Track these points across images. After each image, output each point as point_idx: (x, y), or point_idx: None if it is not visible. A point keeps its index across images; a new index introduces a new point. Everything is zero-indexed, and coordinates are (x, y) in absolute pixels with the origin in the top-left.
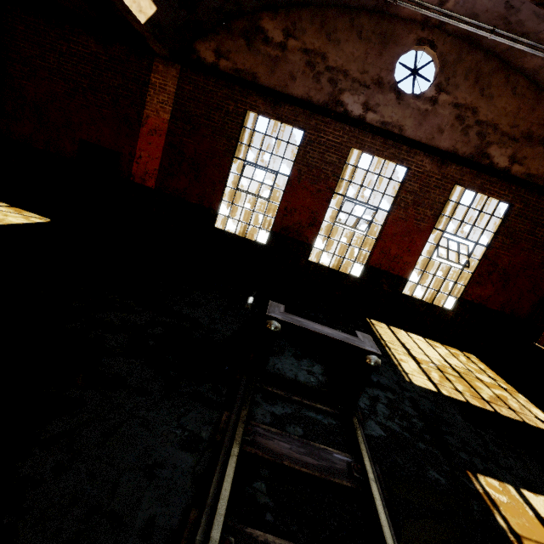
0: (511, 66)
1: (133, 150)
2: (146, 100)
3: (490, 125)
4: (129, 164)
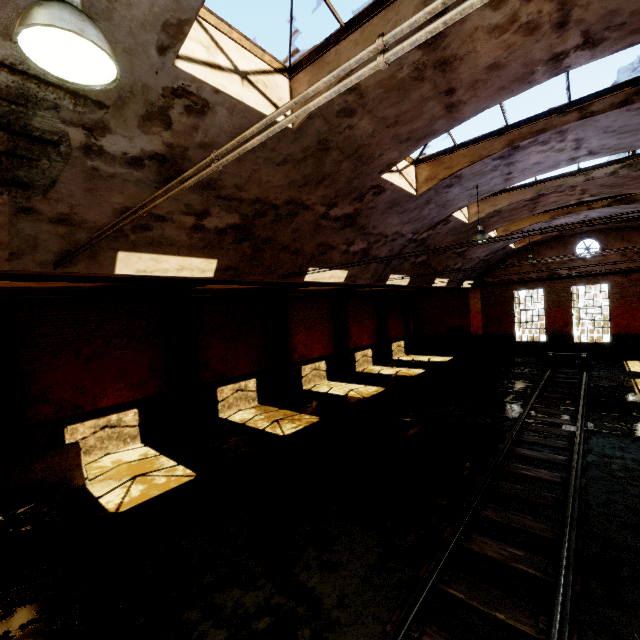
0: (637, 227)
1: (469, 323)
2: (469, 304)
3: None
4: (469, 328)
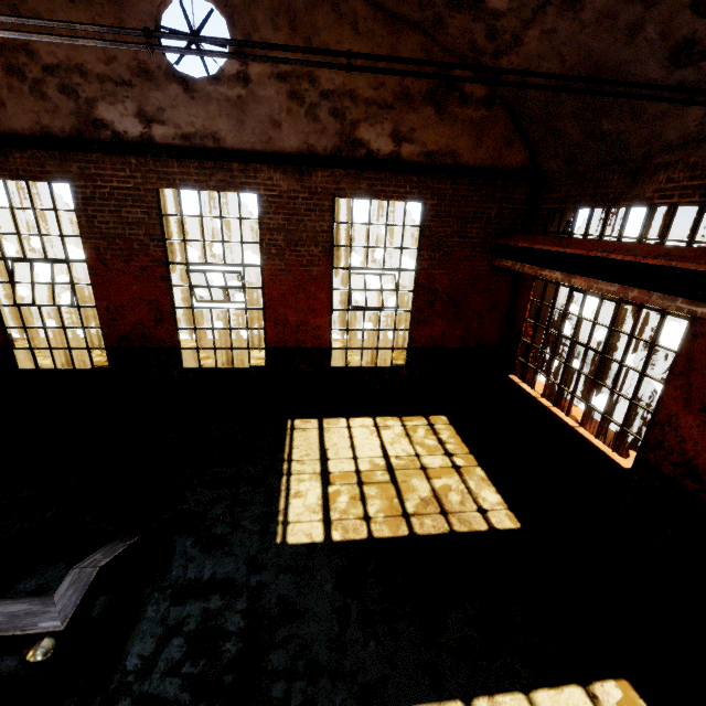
0: None
1: None
2: None
3: (343, 94)
4: None
